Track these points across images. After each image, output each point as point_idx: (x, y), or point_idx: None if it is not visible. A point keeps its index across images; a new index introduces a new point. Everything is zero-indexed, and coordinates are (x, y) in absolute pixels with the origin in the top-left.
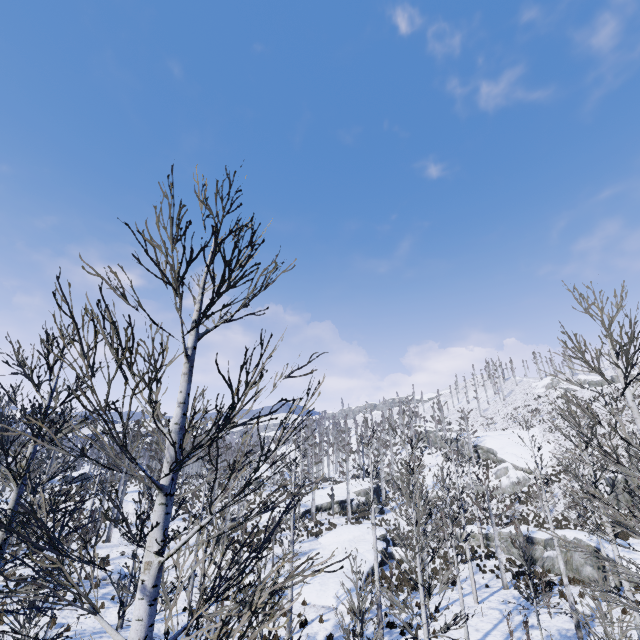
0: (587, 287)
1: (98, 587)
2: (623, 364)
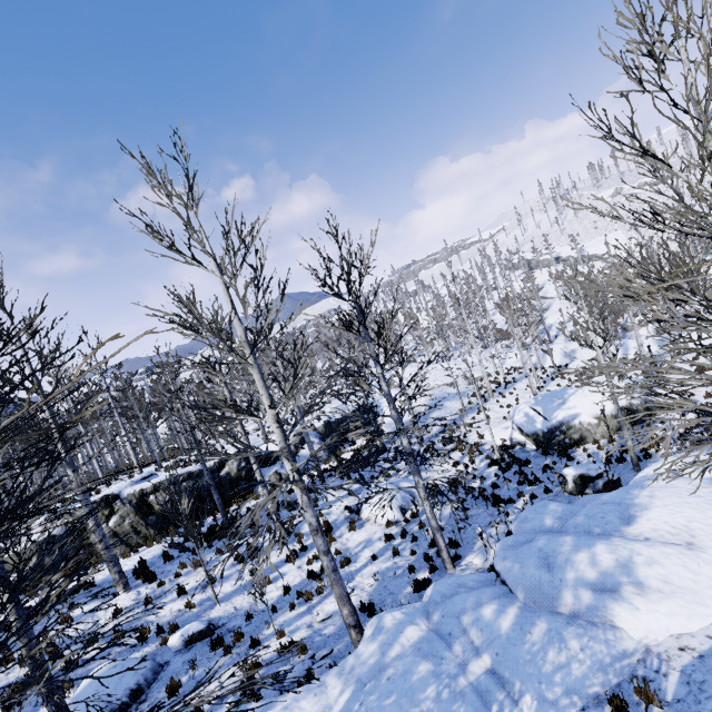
0: None
1: None
2: None
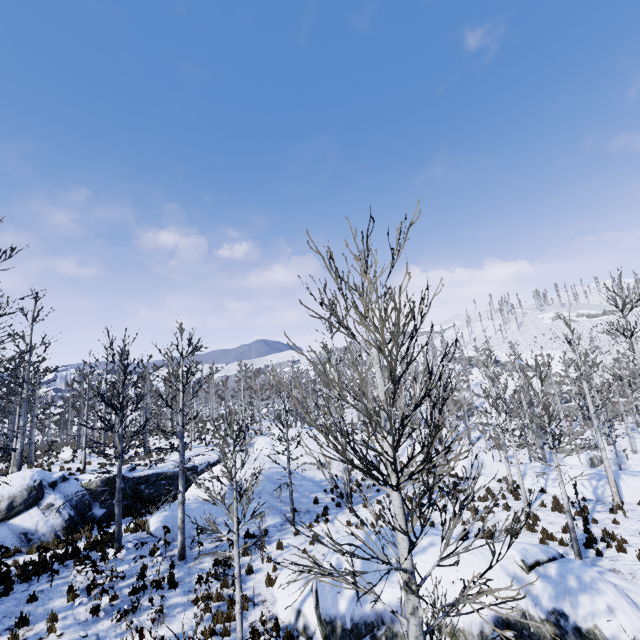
0: None
1: None
2: None
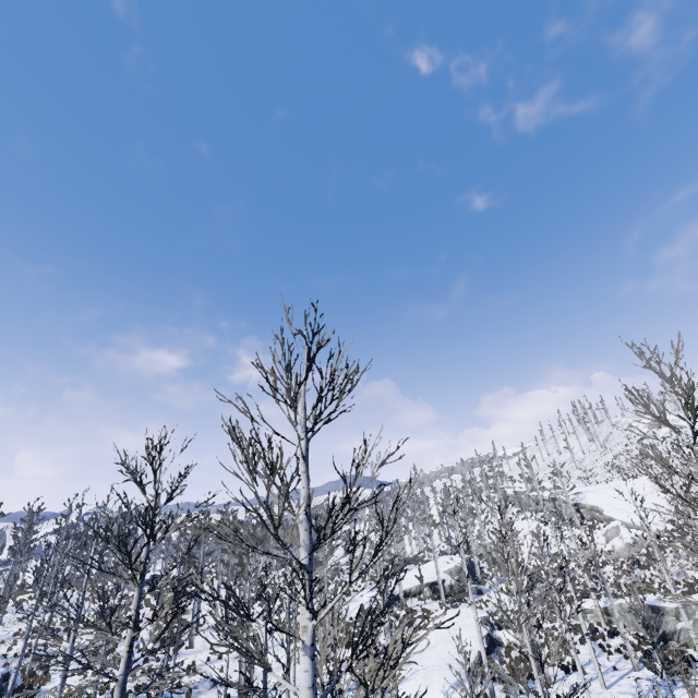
0: (642, 344)
1: (190, 696)
2: (686, 416)
